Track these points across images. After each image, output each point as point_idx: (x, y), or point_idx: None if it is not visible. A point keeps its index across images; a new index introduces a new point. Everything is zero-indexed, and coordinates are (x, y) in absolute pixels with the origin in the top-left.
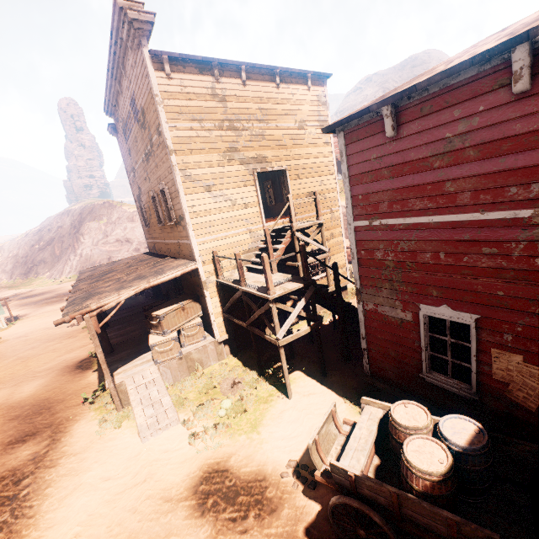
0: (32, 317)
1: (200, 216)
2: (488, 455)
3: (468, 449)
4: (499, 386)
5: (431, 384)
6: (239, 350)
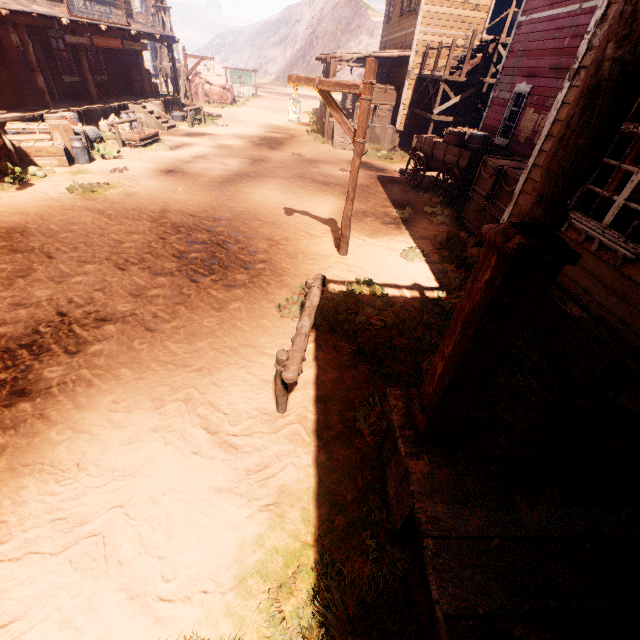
0: (267, 98)
1: (433, 4)
2: (482, 142)
3: (474, 134)
4: (518, 134)
5: (495, 146)
6: (407, 148)
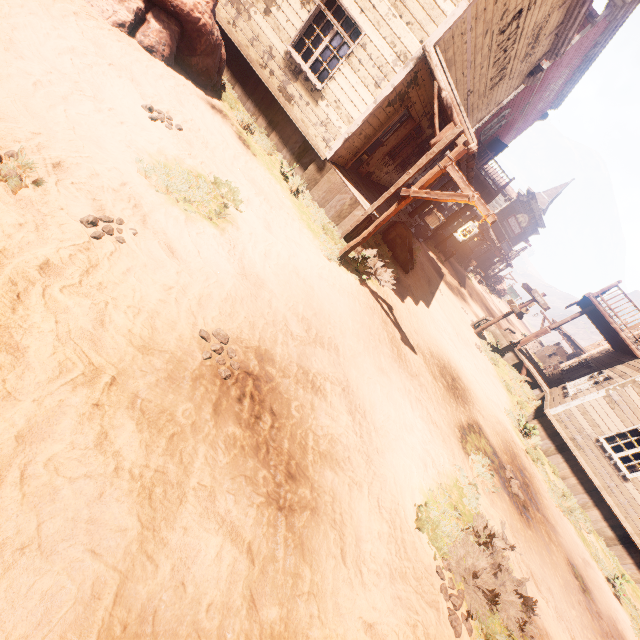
0: None
1: None
2: None
3: None
4: None
5: None
6: None
